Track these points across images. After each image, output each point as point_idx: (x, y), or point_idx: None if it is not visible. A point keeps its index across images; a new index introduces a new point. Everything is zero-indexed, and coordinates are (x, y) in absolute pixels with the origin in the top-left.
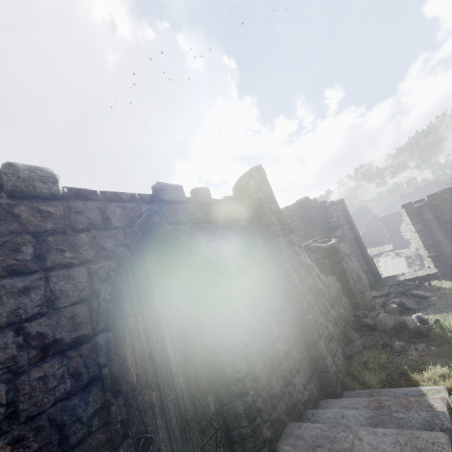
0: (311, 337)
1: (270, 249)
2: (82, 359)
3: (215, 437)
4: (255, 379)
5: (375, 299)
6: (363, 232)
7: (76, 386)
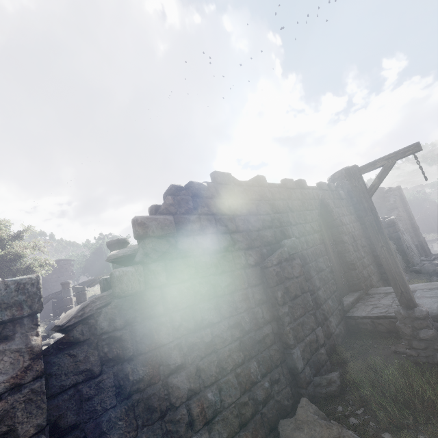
0: (380, 262)
1: (357, 216)
2: (319, 236)
3: (344, 281)
4: (357, 267)
5: (423, 261)
6: (417, 218)
7: (320, 242)
